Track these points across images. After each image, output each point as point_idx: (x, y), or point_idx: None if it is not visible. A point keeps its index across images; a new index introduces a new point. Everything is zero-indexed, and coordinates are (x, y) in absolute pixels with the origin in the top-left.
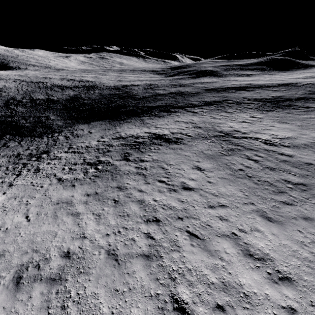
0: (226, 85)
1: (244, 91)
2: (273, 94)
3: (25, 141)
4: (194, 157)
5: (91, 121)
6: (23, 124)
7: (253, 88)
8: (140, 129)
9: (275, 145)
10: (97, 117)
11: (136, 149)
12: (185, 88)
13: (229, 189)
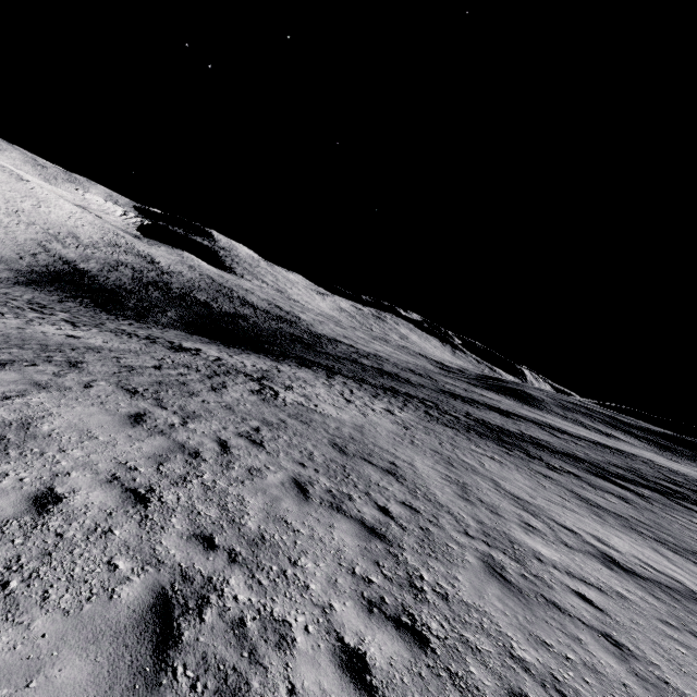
0: (494, 404)
1: (499, 414)
2: (535, 434)
3: (88, 309)
4: (121, 344)
5: (200, 335)
6: (126, 302)
7: (527, 420)
8: (209, 348)
9: (258, 394)
10: (216, 336)
11: (117, 332)
12: (414, 377)
13: (3, 329)
